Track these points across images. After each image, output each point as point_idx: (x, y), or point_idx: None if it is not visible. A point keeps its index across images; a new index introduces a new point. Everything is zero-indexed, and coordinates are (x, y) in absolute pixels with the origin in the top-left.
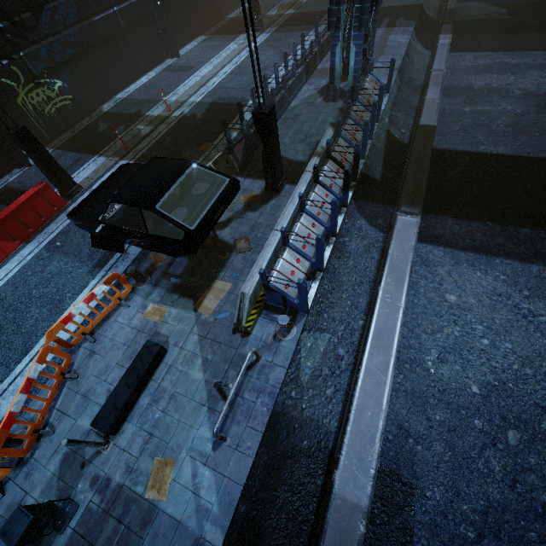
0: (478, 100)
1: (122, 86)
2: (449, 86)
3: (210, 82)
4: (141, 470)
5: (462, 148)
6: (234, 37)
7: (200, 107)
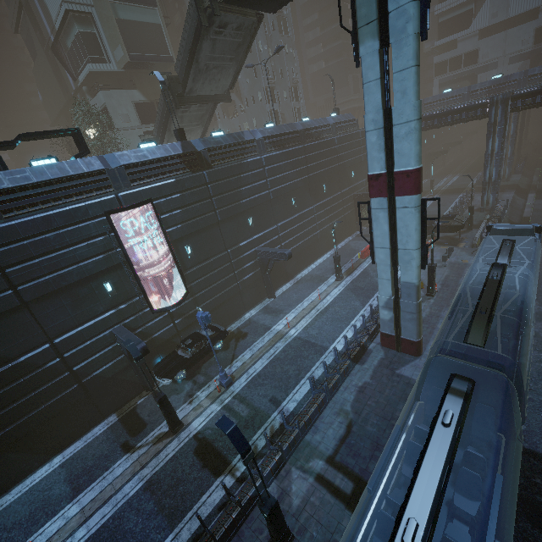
0: None
1: None
2: (536, 209)
3: None
4: (459, 261)
5: None
6: None
7: None
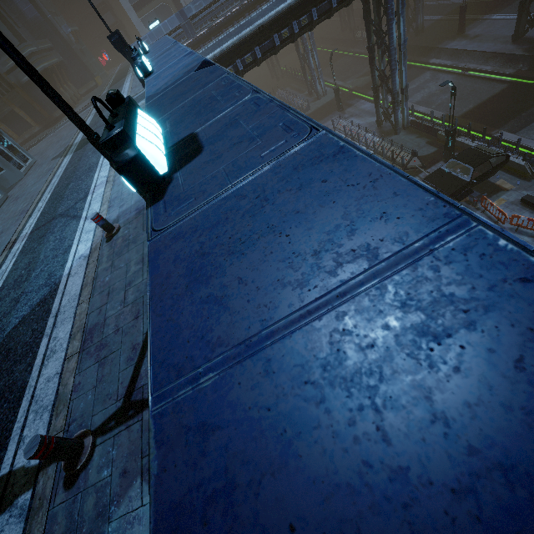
0: (430, 102)
1: None
2: None
3: None
4: None
5: (459, 115)
6: None
7: None
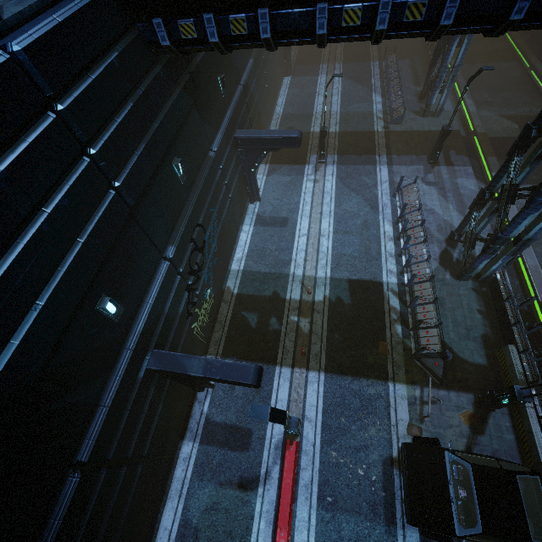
0: None
1: (231, 253)
2: None
3: (322, 245)
4: None
5: None
6: (301, 170)
7: (338, 287)
